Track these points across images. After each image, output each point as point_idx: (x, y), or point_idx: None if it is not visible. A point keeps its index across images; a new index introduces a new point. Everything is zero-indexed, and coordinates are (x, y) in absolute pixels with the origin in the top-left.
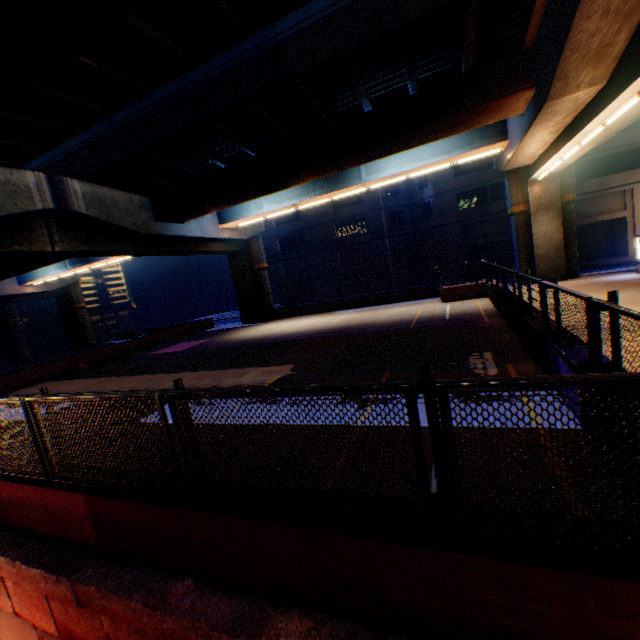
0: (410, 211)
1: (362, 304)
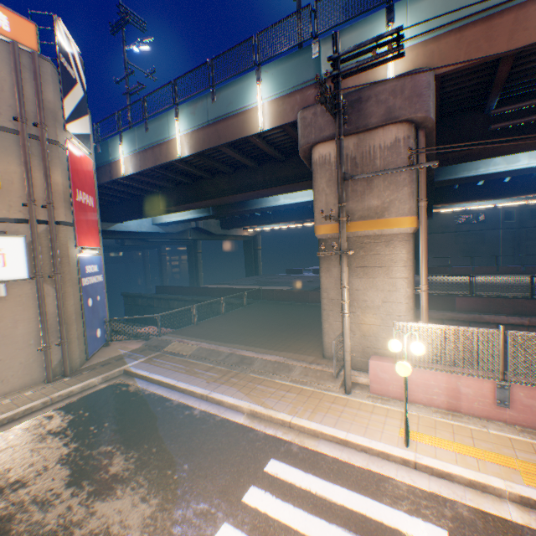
0: (518, 212)
1: (511, 272)
